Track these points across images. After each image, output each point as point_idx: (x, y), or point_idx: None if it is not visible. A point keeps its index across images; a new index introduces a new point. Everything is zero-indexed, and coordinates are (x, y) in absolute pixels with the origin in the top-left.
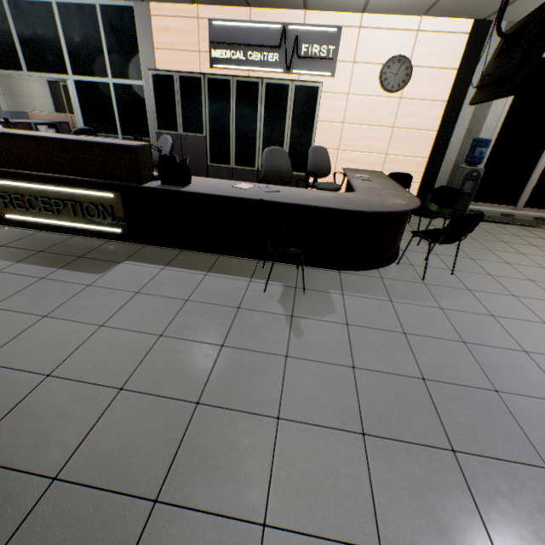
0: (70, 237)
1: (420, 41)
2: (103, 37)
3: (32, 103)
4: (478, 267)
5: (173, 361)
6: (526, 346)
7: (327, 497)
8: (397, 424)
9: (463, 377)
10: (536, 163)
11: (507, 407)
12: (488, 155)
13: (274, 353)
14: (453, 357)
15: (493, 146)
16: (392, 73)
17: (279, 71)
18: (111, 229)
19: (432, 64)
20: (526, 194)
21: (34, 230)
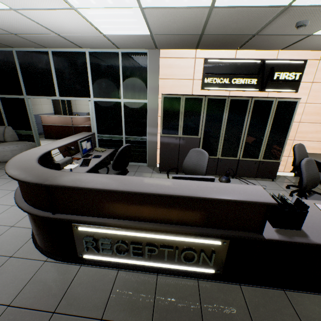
0: (154, 277)
1: None
2: (121, 73)
3: (41, 108)
4: None
5: None
6: None
7: None
8: None
9: None
10: None
11: None
12: None
13: None
14: None
15: None
16: None
17: (254, 90)
18: (203, 270)
19: None
20: None
21: (111, 267)
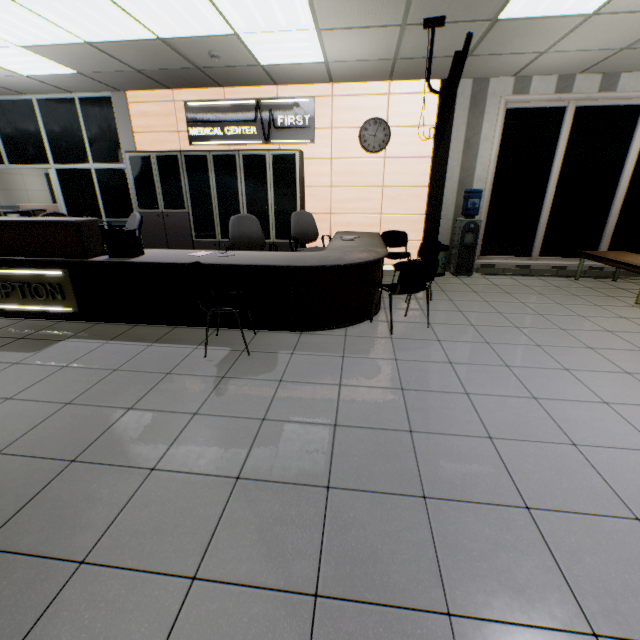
0: (20, 321)
1: (393, 103)
2: (83, 127)
3: (27, 196)
4: (462, 319)
5: (68, 425)
6: (471, 388)
7: (164, 535)
8: (280, 467)
9: (381, 421)
10: (540, 210)
11: (413, 445)
12: (488, 206)
13: (183, 412)
14: (381, 403)
15: (491, 196)
16: (370, 135)
17: (259, 143)
18: (62, 309)
19: (409, 123)
20: (538, 243)
21: None
